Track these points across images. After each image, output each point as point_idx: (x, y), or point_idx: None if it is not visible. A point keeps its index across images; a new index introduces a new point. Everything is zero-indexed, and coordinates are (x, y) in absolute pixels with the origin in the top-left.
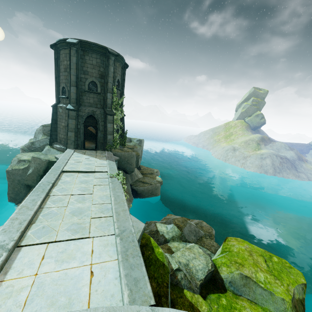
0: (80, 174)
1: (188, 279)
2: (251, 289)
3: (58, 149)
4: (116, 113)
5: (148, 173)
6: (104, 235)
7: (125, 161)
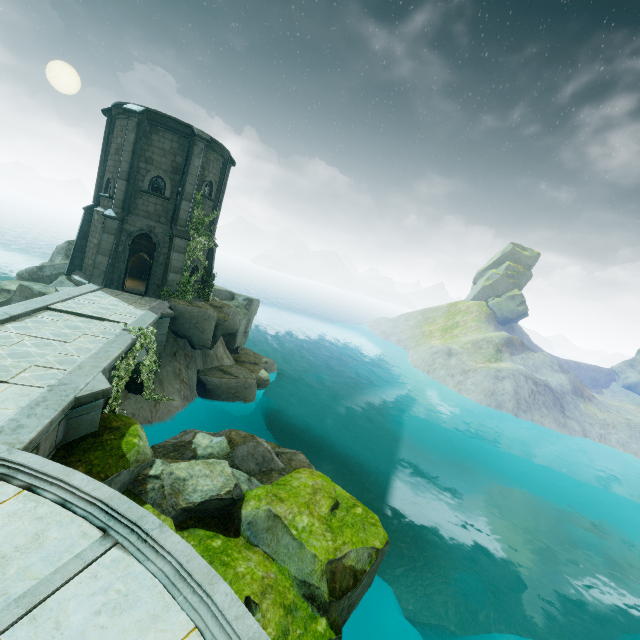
0: (76, 318)
1: (165, 493)
2: (276, 537)
3: (77, 284)
4: (196, 238)
5: (249, 362)
6: (33, 385)
7: (191, 324)
